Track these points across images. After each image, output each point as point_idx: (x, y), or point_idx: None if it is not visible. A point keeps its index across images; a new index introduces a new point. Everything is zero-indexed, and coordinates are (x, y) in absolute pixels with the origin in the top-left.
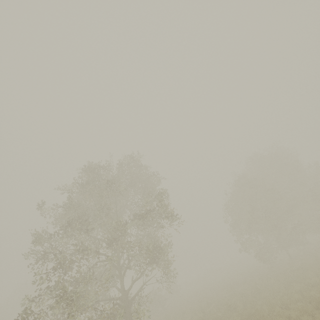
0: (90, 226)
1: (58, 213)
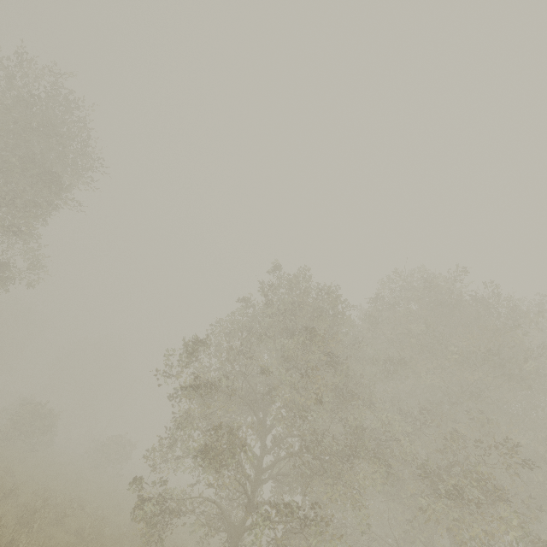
0: None
1: None
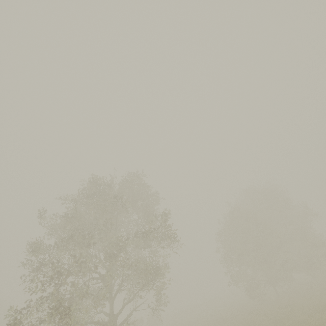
0: (91, 240)
1: (56, 223)
